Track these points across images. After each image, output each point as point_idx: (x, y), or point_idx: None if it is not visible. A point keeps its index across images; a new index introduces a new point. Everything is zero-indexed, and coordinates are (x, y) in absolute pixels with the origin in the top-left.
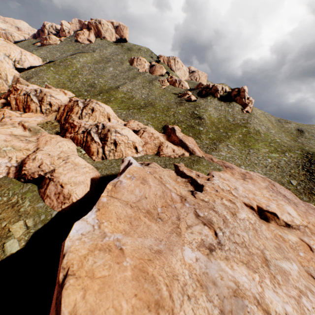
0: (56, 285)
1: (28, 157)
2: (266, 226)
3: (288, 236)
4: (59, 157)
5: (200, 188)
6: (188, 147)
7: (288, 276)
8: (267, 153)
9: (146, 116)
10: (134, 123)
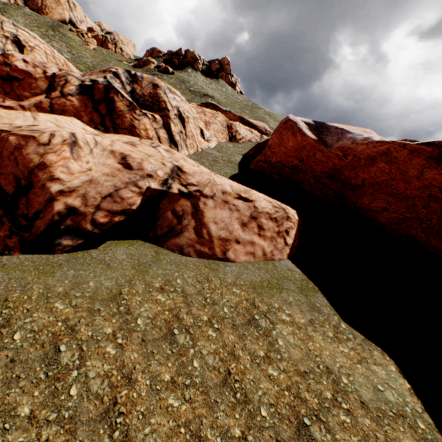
0: None
1: (31, 139)
2: None
3: None
4: (125, 142)
5: None
6: (256, 126)
7: None
8: None
9: None
10: None
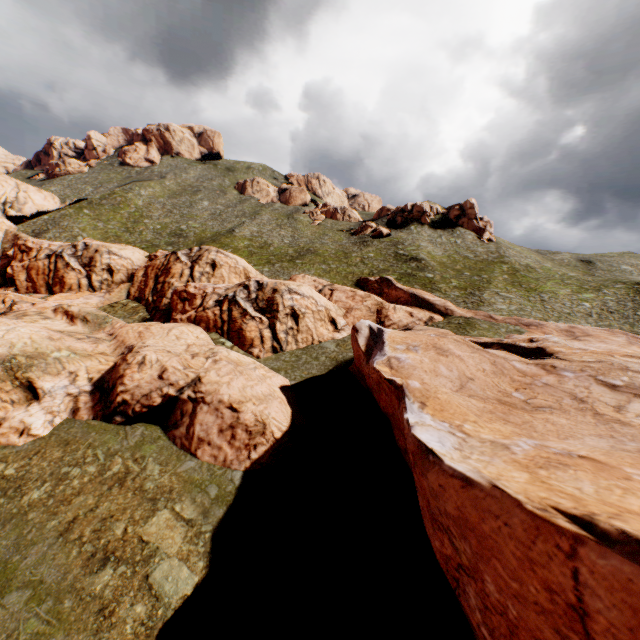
0: (576, 553)
1: (125, 361)
2: None
3: None
4: (193, 353)
5: (538, 355)
6: (433, 304)
7: None
8: (573, 295)
9: (313, 270)
10: (305, 279)
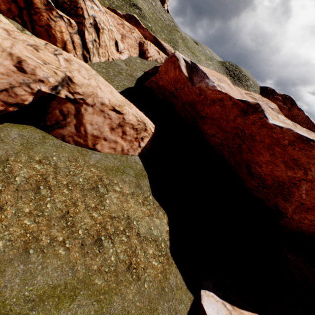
0: None
1: None
2: None
3: None
4: (30, 44)
5: None
6: (165, 49)
7: None
8: (206, 61)
9: None
10: None
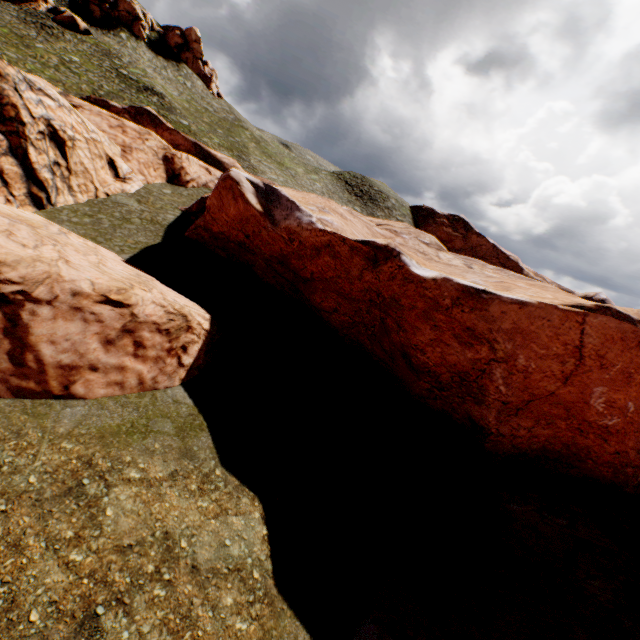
0: (585, 321)
1: None
2: None
3: None
4: None
5: None
6: (222, 162)
7: None
8: (307, 175)
9: None
10: None
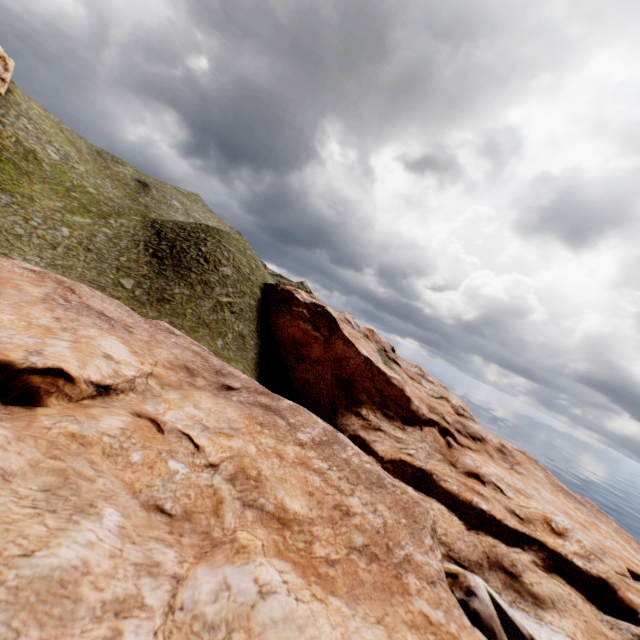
0: None
1: None
2: (20, 425)
3: (101, 422)
4: None
5: None
6: None
7: (80, 589)
8: (63, 211)
9: None
10: None
